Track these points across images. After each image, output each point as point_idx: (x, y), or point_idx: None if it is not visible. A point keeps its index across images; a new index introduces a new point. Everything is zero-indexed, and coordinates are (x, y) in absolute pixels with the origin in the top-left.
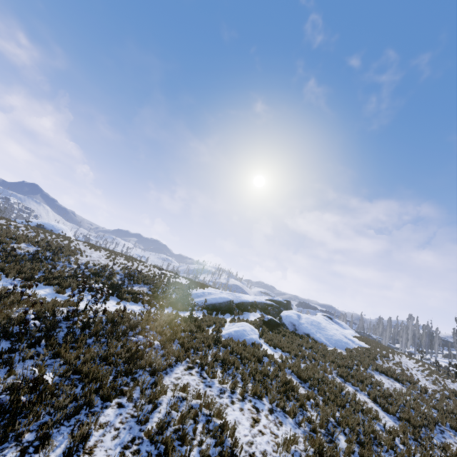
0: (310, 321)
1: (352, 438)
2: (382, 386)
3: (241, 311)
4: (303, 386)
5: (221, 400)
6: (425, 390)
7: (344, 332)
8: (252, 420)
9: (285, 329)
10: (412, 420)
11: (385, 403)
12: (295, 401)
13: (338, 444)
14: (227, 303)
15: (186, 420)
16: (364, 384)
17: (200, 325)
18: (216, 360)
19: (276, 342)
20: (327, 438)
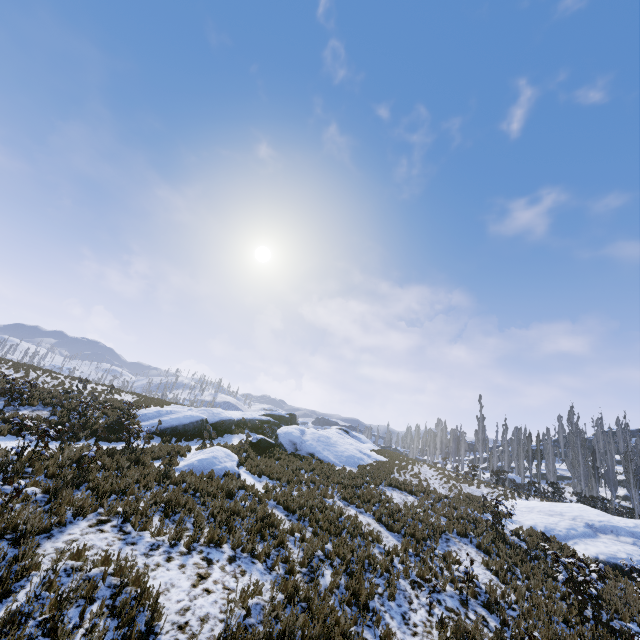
0: (316, 437)
1: (339, 570)
2: (392, 503)
3: (220, 434)
4: (289, 519)
5: (148, 559)
6: (438, 498)
7: (361, 446)
8: (196, 578)
9: (281, 451)
10: (417, 534)
11: (392, 521)
12: (270, 539)
13: (318, 581)
14: (197, 424)
15: (70, 603)
16: (371, 503)
17: (139, 457)
18: (155, 505)
19: (264, 468)
20: (308, 577)
